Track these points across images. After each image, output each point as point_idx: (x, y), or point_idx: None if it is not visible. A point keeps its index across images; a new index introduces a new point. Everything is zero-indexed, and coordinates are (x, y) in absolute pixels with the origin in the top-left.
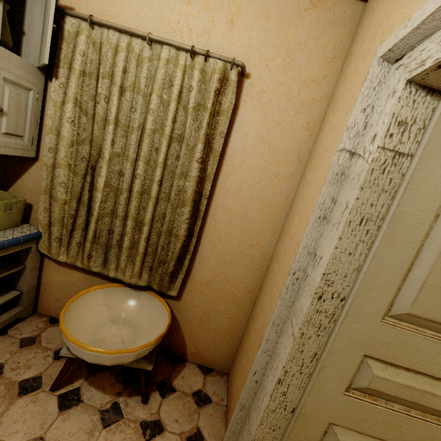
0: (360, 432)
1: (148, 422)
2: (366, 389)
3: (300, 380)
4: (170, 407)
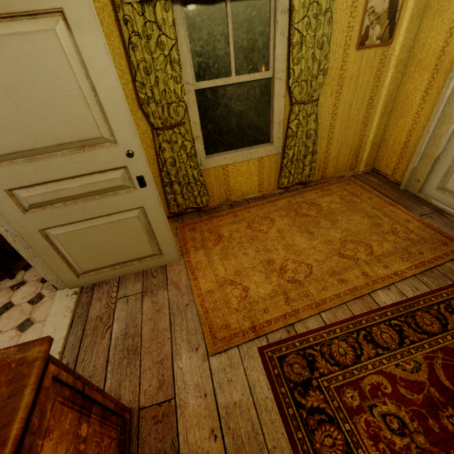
0: (62, 226)
1: (15, 285)
2: (32, 206)
3: (4, 220)
4: (31, 273)
